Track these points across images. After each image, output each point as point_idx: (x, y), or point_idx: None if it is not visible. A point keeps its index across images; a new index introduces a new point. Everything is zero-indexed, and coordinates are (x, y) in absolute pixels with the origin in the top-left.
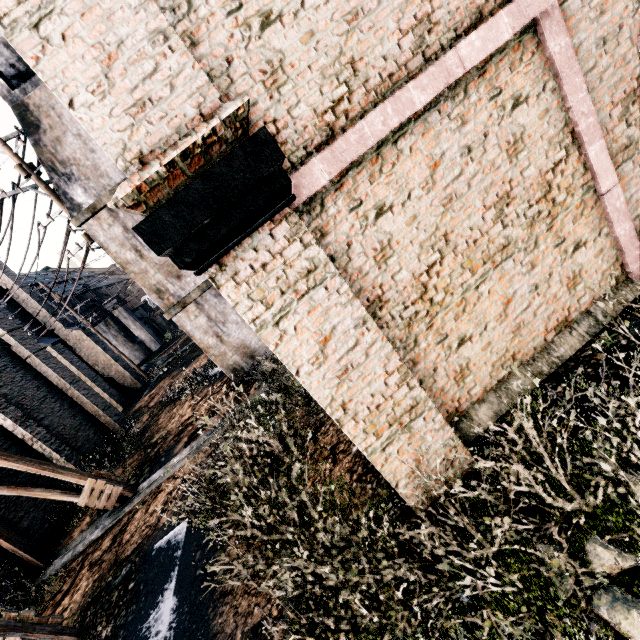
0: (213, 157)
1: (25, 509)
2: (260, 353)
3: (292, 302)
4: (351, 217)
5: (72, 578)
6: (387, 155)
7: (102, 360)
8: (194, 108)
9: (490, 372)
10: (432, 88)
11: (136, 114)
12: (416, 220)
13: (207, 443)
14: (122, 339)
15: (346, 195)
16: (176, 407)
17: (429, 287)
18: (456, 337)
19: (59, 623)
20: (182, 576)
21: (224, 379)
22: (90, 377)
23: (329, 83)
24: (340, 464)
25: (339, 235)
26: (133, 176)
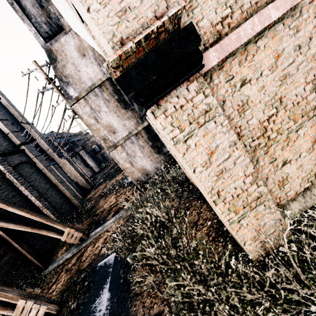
0: (160, 41)
1: (37, 240)
2: (151, 173)
3: (195, 129)
4: (226, 85)
5: (57, 276)
6: (250, 49)
7: (74, 174)
8: (152, 13)
9: (300, 183)
10: (282, 8)
11: (121, 16)
12: (264, 89)
13: (124, 215)
14: (82, 165)
15: (225, 72)
16: (107, 197)
17: (268, 129)
18: (281, 160)
19: (51, 297)
20: (112, 282)
21: (132, 185)
22: (68, 181)
23: (221, 7)
24: (201, 231)
25: (219, 96)
26: (117, 51)
